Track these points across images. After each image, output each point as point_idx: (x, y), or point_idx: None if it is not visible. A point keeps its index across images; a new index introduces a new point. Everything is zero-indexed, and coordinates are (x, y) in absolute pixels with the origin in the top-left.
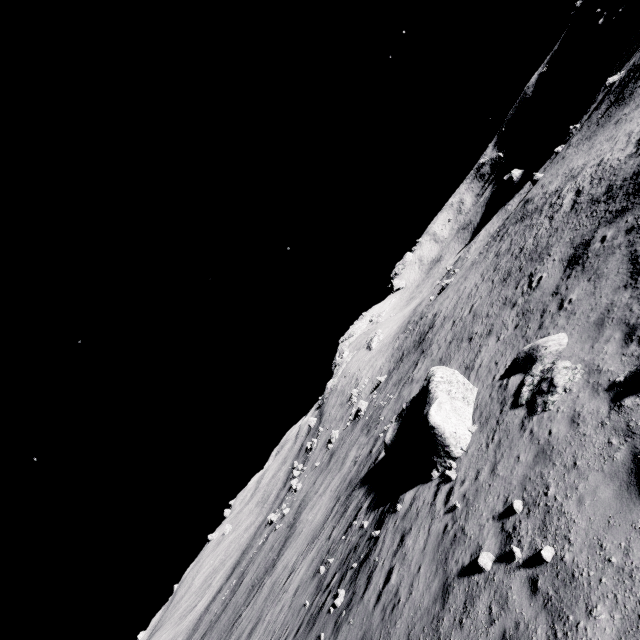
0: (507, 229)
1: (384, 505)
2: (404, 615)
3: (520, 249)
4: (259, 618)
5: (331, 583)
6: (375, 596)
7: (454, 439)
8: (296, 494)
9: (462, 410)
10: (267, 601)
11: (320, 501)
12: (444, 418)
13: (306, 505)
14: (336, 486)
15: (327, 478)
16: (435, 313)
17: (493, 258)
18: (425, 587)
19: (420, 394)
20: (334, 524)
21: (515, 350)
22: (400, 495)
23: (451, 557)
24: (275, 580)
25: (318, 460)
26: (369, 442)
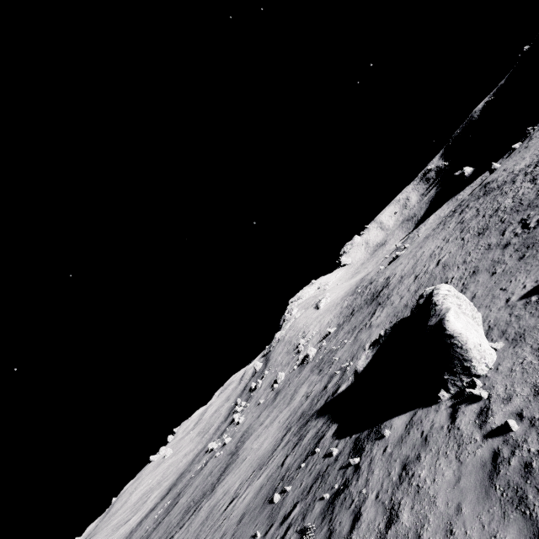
0: (467, 205)
1: (359, 432)
2: None
3: (495, 209)
4: None
5: (291, 514)
6: None
7: (478, 352)
8: (238, 426)
9: (475, 327)
10: (204, 525)
11: (266, 431)
12: (466, 326)
13: (250, 435)
14: (285, 418)
15: (274, 412)
16: (387, 277)
17: (456, 225)
18: (486, 538)
19: (413, 313)
20: (287, 452)
21: (535, 272)
22: (384, 421)
23: (534, 496)
24: (214, 504)
25: (262, 398)
26: (323, 379)
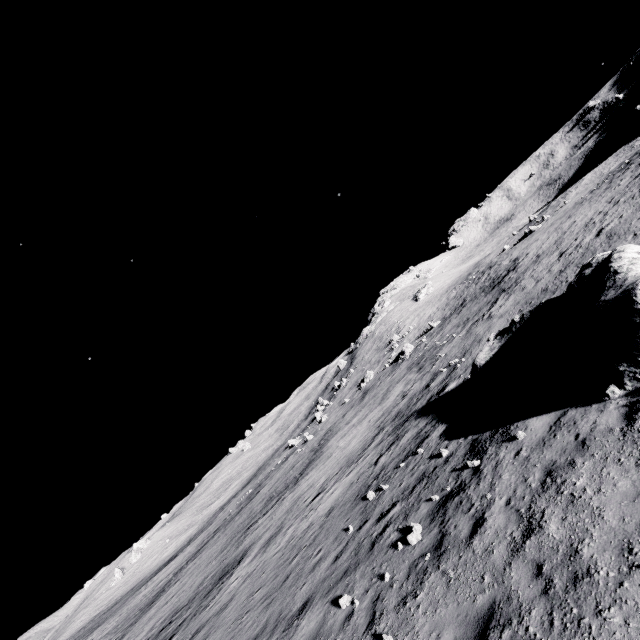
0: None
1: (478, 433)
2: (630, 604)
3: None
4: (279, 529)
5: (390, 513)
6: (505, 548)
7: None
8: (320, 425)
9: None
10: (289, 514)
11: (354, 430)
12: None
13: (335, 433)
14: (376, 417)
15: (362, 411)
16: (515, 258)
17: (632, 181)
18: None
19: (573, 288)
20: (381, 451)
21: None
22: (514, 422)
23: None
24: (298, 496)
25: (347, 397)
26: (424, 377)
